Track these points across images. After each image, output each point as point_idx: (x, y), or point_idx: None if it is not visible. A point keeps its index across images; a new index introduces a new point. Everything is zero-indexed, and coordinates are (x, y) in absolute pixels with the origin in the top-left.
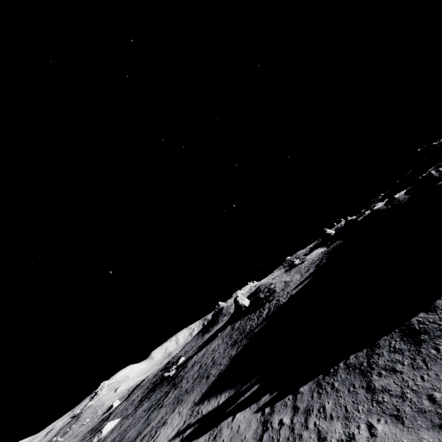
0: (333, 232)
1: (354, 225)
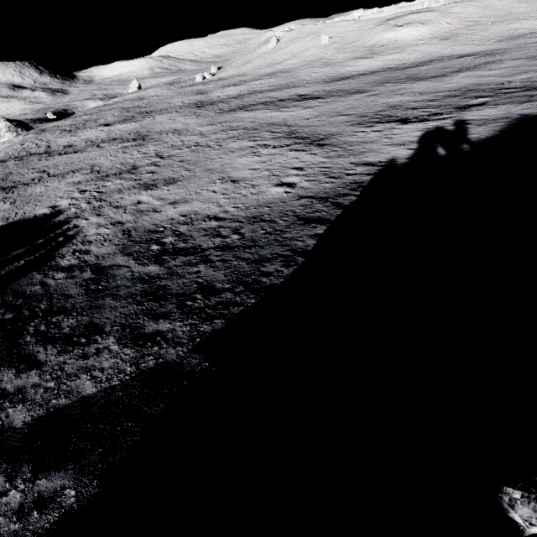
0: None
1: None
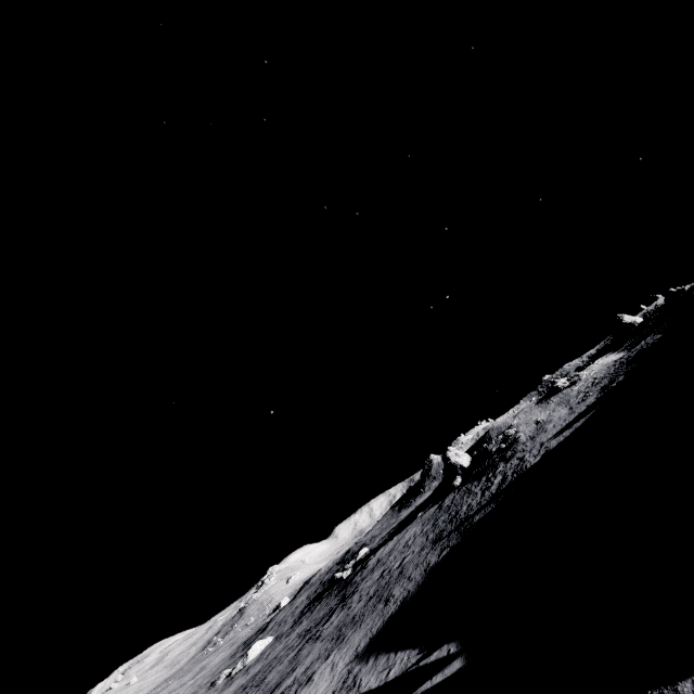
0: (638, 320)
1: (693, 293)
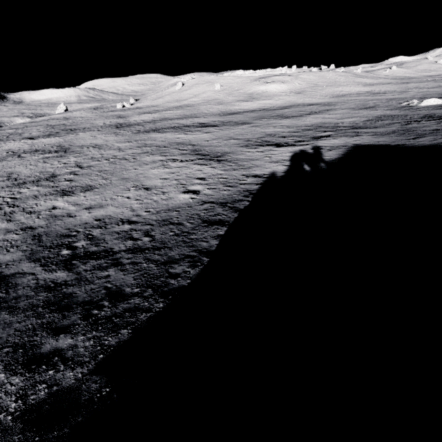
0: None
1: None
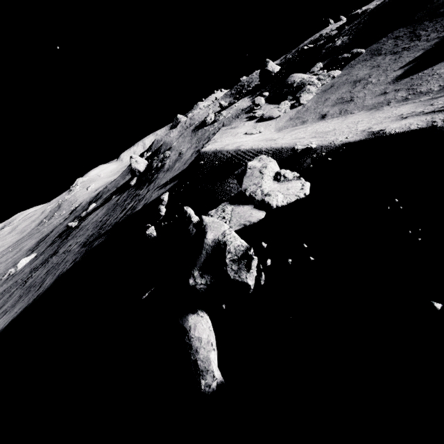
0: (276, 69)
1: None
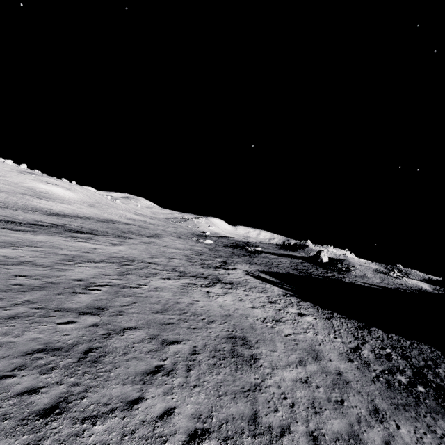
0: None
1: None
